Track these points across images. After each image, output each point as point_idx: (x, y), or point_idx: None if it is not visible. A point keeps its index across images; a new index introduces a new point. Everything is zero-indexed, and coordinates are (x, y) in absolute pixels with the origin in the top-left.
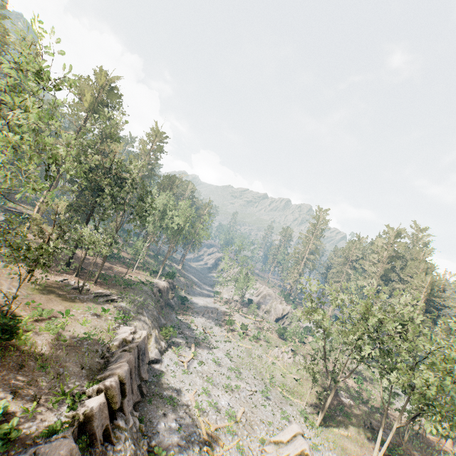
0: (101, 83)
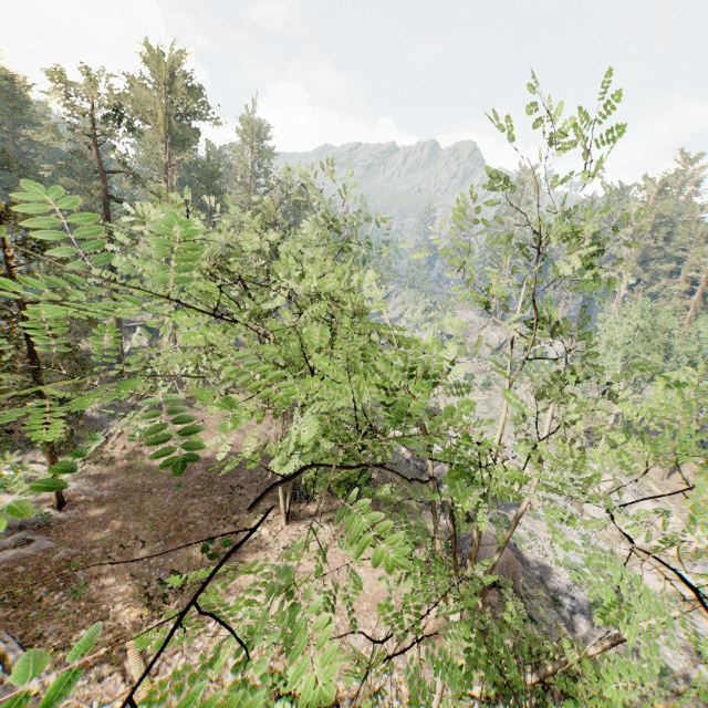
0: (163, 78)
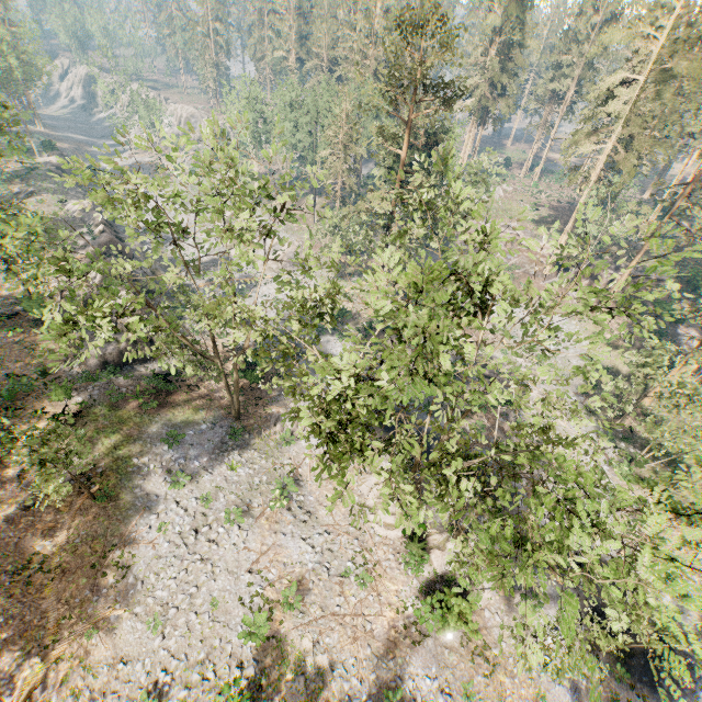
0: None
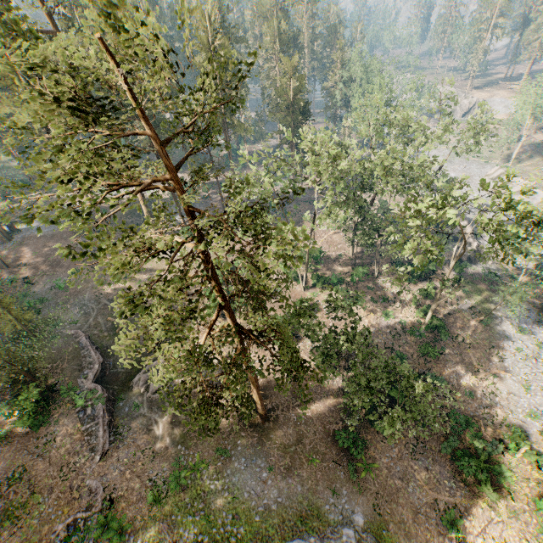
0: None
